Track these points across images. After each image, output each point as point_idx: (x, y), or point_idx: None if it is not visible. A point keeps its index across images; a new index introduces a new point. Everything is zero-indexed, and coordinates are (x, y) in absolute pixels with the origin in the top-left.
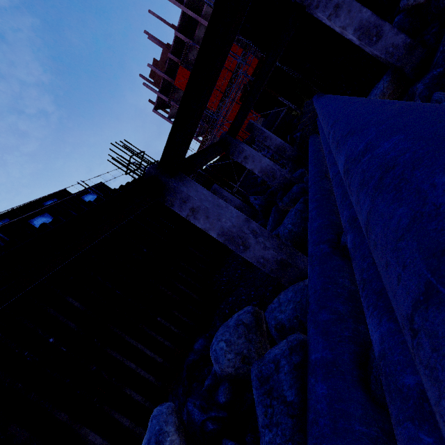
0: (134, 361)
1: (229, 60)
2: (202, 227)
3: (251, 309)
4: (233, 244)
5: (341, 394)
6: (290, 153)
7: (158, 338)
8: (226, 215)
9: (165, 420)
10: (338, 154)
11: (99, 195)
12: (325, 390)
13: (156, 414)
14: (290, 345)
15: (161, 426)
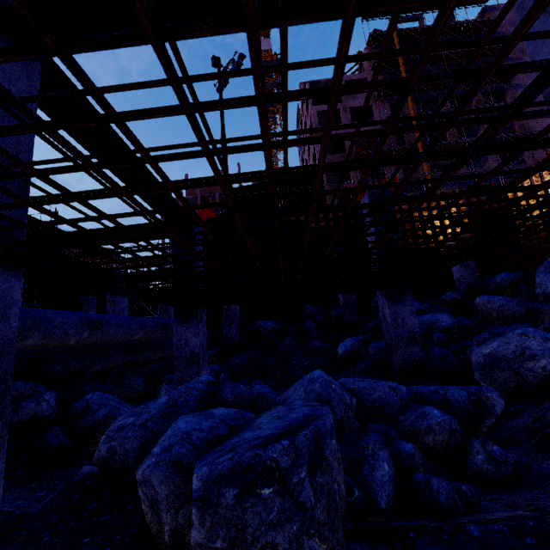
0: None
1: None
2: None
3: None
4: None
5: None
6: None
7: None
8: None
9: None
10: None
11: None
12: None
13: None
14: None
15: None
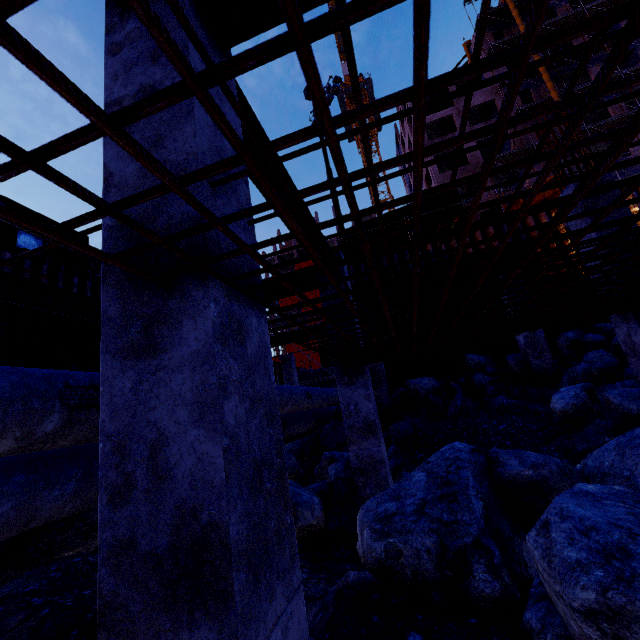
0: None
1: None
2: None
3: None
4: None
5: None
6: None
7: None
8: None
9: None
10: None
11: None
12: None
13: None
14: None
15: None
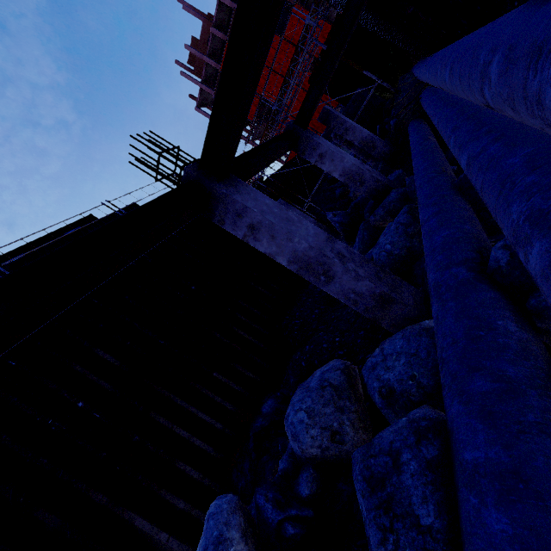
0: (186, 428)
1: (291, 29)
2: (266, 251)
3: (340, 365)
4: (310, 274)
5: (546, 540)
6: (381, 149)
7: (216, 399)
8: (299, 233)
9: (226, 521)
10: (548, 65)
11: None
12: (508, 526)
13: (213, 511)
14: (416, 427)
15: (221, 531)
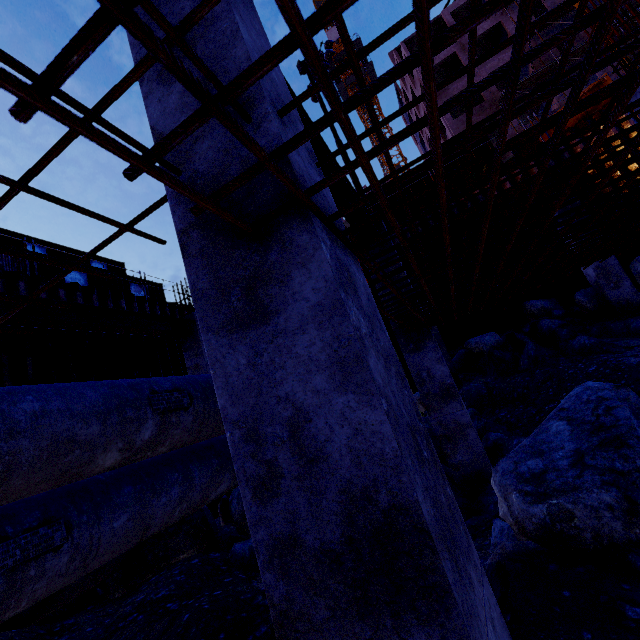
0: None
1: None
2: None
3: None
4: None
5: None
6: None
7: None
8: None
9: None
10: None
11: (149, 293)
12: None
13: None
14: None
15: None
